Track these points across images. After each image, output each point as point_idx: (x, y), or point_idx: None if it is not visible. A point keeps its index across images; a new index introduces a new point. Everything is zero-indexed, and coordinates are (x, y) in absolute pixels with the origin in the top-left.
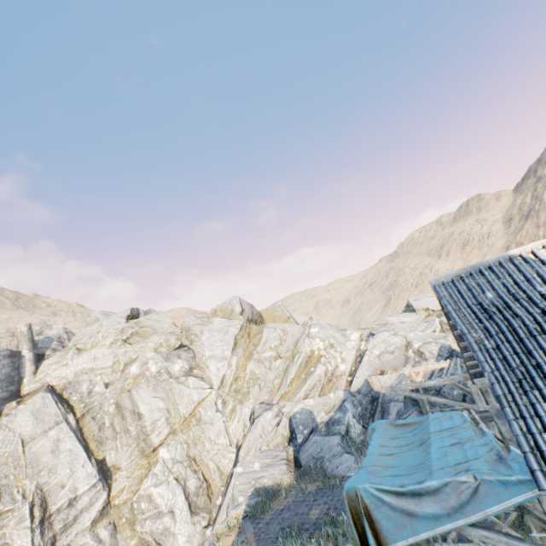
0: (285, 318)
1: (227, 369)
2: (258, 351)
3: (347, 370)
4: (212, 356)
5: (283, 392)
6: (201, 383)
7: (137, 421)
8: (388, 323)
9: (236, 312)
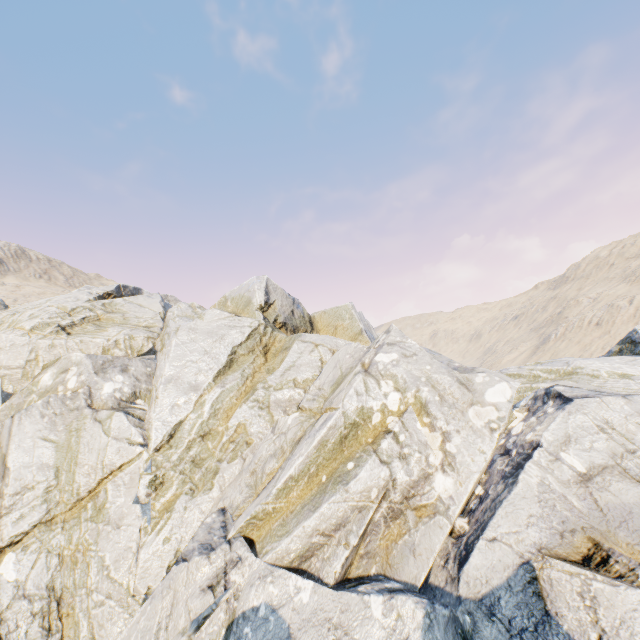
0: (354, 332)
1: (190, 411)
2: (266, 385)
3: (458, 503)
4: (172, 378)
5: (259, 510)
6: (131, 430)
7: (0, 479)
8: (581, 373)
9: (253, 305)
